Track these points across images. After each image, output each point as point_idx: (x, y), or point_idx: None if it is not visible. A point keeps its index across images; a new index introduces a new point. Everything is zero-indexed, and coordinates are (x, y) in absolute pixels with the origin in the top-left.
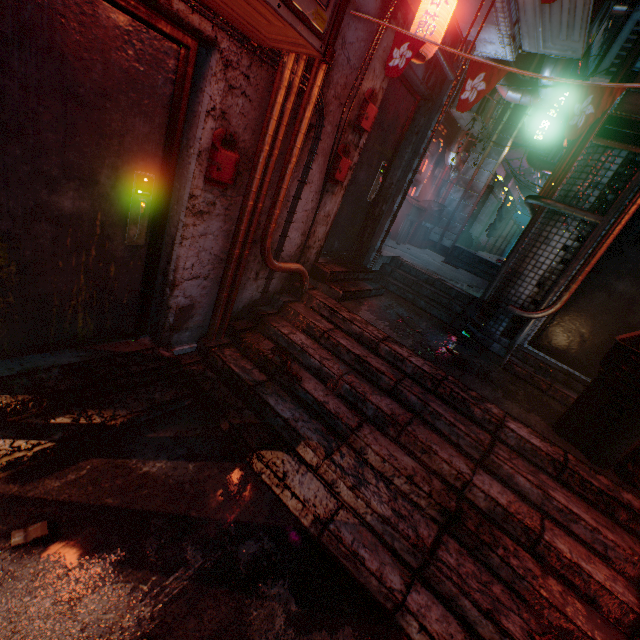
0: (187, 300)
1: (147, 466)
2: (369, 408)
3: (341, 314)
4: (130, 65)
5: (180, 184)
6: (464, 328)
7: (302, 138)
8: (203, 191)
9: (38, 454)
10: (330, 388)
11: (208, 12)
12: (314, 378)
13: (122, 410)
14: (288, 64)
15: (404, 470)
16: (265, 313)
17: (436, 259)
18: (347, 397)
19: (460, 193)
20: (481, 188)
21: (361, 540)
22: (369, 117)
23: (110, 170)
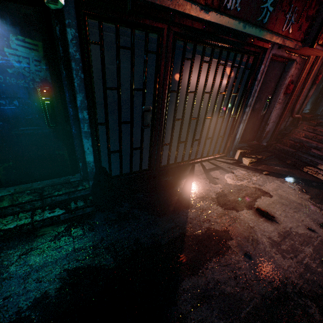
0: (268, 129)
1: (275, 167)
2: None
3: (318, 130)
4: (275, 72)
5: (275, 97)
6: None
7: (312, 75)
8: (281, 97)
9: (254, 162)
10: (322, 152)
11: (296, 54)
12: (314, 149)
13: (262, 156)
14: (311, 57)
15: None
16: (286, 133)
17: None
18: None
19: None
20: None
21: None
22: None
23: (264, 97)
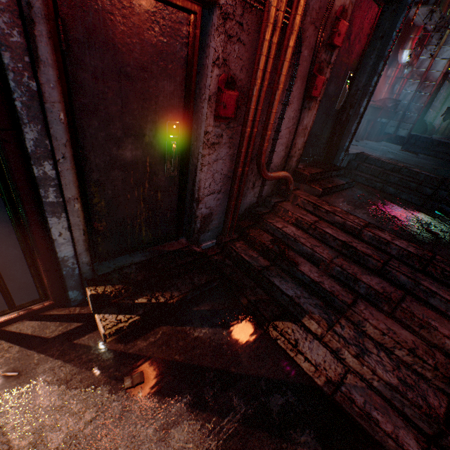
0: (207, 210)
1: (196, 332)
2: (361, 287)
3: (323, 208)
4: (157, 40)
5: (197, 125)
6: (437, 208)
7: (287, 66)
8: (213, 127)
9: (131, 324)
10: (322, 270)
11: None
12: (307, 262)
13: (175, 292)
14: (273, 2)
15: (404, 343)
16: (261, 213)
17: (394, 149)
18: (339, 277)
19: (414, 86)
20: (437, 76)
21: (371, 403)
22: (340, 33)
23: (151, 124)
